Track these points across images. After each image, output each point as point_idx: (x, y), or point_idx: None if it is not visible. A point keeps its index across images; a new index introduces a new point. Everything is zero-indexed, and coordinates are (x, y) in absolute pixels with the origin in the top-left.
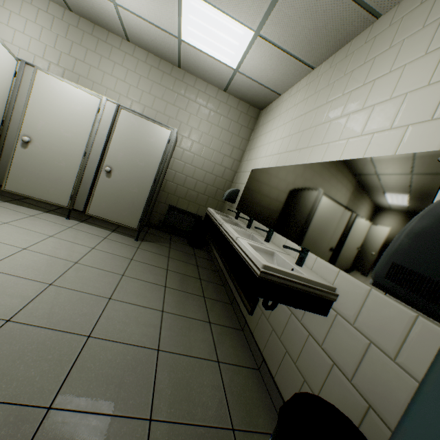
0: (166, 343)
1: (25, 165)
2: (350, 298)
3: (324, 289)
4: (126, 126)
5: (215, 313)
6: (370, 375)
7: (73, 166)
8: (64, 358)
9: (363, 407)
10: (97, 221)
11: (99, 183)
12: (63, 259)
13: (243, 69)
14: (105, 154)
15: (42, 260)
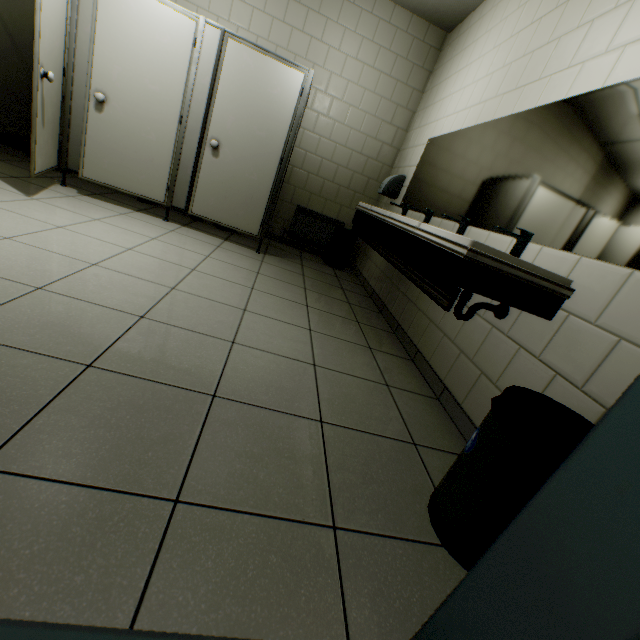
0: (321, 360)
1: (104, 139)
2: (595, 291)
3: (555, 281)
4: (237, 68)
5: (375, 340)
6: (613, 376)
7: (167, 140)
8: (213, 358)
9: (596, 413)
10: (203, 227)
11: (203, 167)
12: (177, 265)
13: None
14: (209, 119)
15: (153, 263)
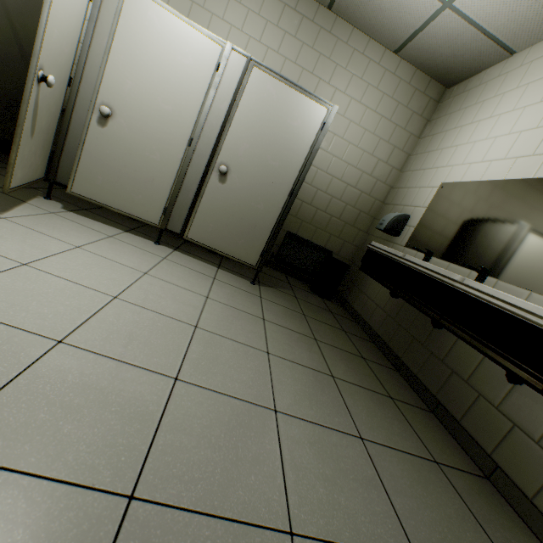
0: (416, 536)
1: (102, 154)
2: None
3: None
4: (258, 97)
5: (428, 437)
6: None
7: (171, 161)
8: None
9: None
10: (194, 250)
11: (207, 192)
12: (176, 319)
13: (465, 0)
14: (220, 143)
15: (146, 321)
